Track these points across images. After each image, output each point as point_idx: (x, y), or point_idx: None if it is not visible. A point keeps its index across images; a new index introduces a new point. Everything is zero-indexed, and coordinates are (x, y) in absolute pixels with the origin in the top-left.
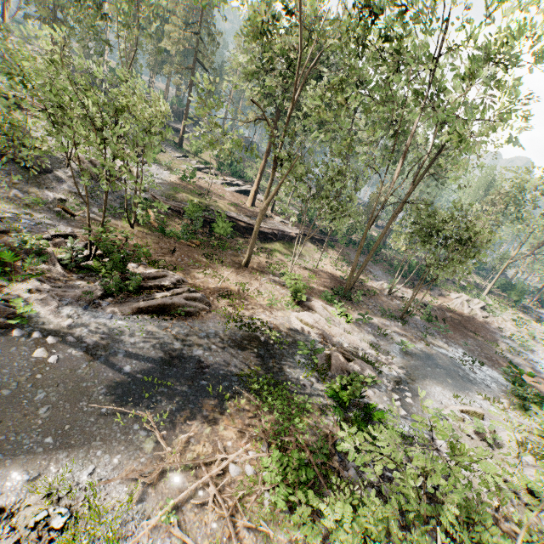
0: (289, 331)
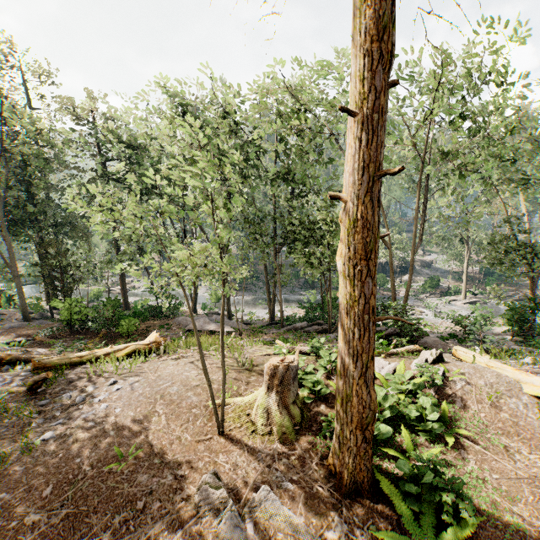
0: None
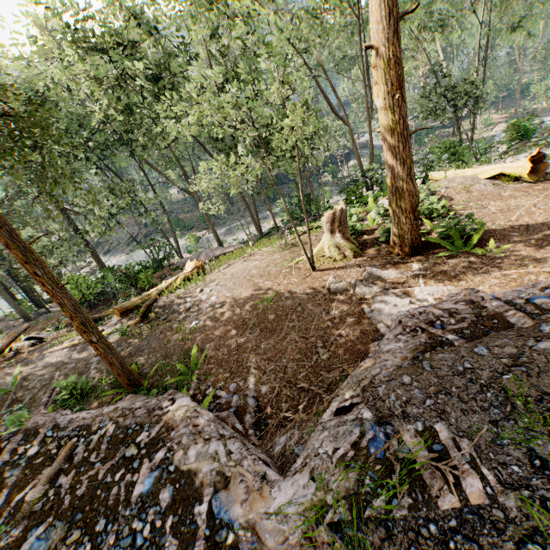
0: (493, 135)
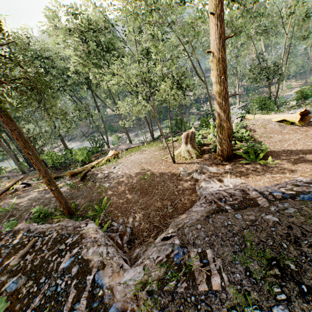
0: (291, 94)
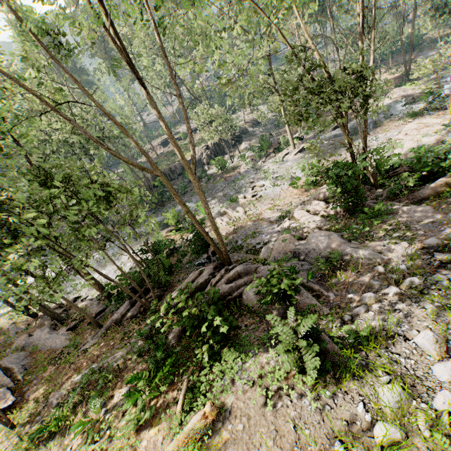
0: (388, 105)
